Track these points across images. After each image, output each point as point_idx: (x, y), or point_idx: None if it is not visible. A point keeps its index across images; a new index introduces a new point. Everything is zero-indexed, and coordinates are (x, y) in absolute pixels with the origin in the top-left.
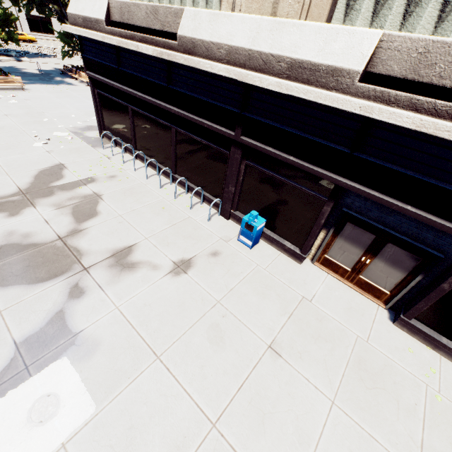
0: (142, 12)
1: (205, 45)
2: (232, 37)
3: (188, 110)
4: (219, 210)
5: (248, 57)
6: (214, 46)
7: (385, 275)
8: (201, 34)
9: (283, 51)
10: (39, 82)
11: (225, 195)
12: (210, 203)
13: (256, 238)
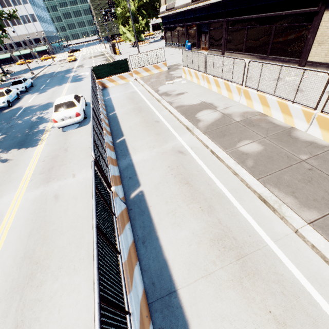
0: (171, 5)
1: (178, 7)
2: (180, 3)
3: (178, 24)
4: (185, 48)
5: (182, 6)
6: (179, 6)
7: (207, 43)
8: (177, 5)
9: (185, 3)
10: (153, 43)
11: (185, 42)
12: (184, 48)
13: (189, 48)
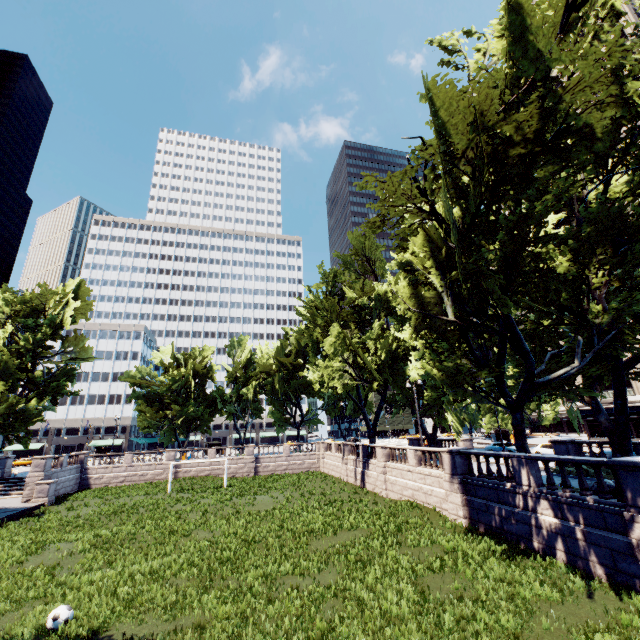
0: (610, 400)
1: (635, 401)
2: None
3: (634, 415)
4: None
5: None
6: (638, 401)
7: None
8: (633, 399)
9: None
10: None
11: None
12: None
13: None
